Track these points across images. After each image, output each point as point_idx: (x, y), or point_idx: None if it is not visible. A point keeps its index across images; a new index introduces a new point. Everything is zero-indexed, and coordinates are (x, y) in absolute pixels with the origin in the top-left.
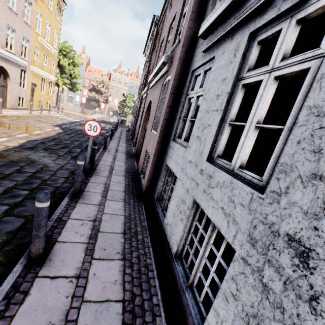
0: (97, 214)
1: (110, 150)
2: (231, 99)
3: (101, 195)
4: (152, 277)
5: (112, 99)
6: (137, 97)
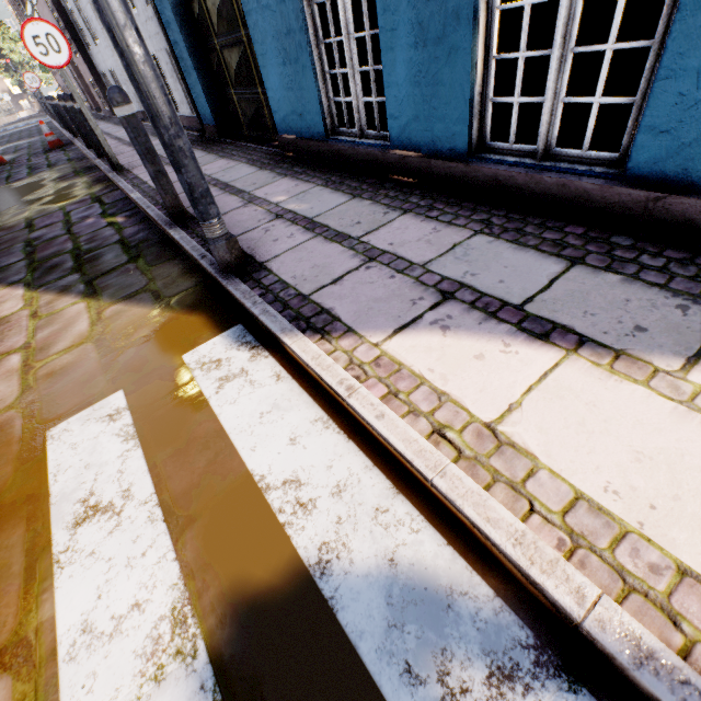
0: None
1: None
2: (79, 9)
3: None
4: None
5: None
6: None
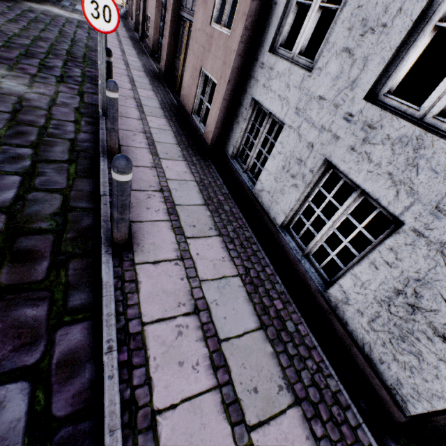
0: (160, 181)
1: (115, 63)
2: None
3: (149, 152)
4: (257, 250)
5: None
6: None
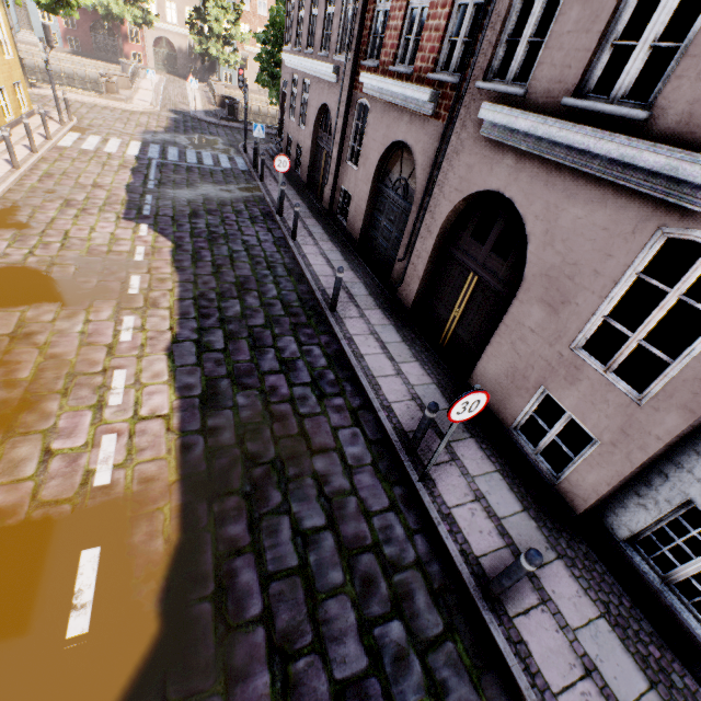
0: (571, 643)
1: (342, 305)
2: None
3: (513, 558)
4: None
5: (157, 5)
6: (326, 71)
